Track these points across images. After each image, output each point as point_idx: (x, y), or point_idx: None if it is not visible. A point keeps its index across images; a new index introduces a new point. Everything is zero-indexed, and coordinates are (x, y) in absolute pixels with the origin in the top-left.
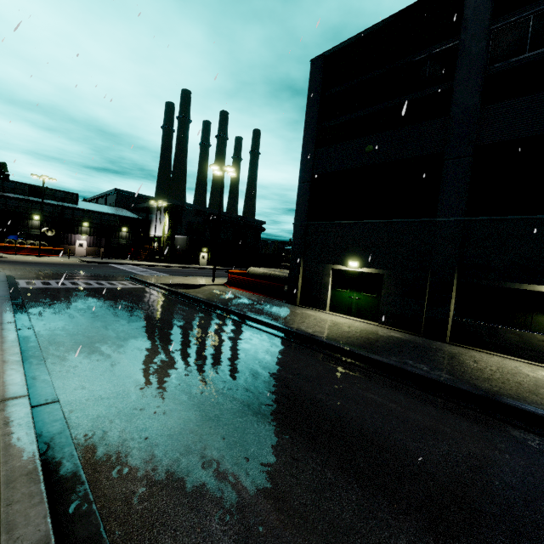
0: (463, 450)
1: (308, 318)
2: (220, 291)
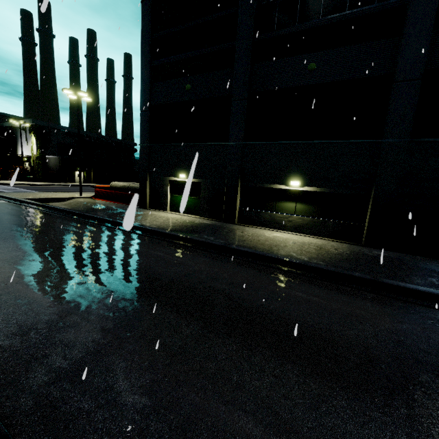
0: (190, 269)
1: (150, 216)
2: (84, 202)
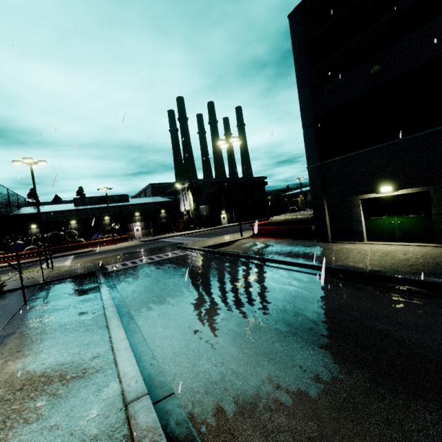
0: None
1: (350, 252)
2: (252, 244)
